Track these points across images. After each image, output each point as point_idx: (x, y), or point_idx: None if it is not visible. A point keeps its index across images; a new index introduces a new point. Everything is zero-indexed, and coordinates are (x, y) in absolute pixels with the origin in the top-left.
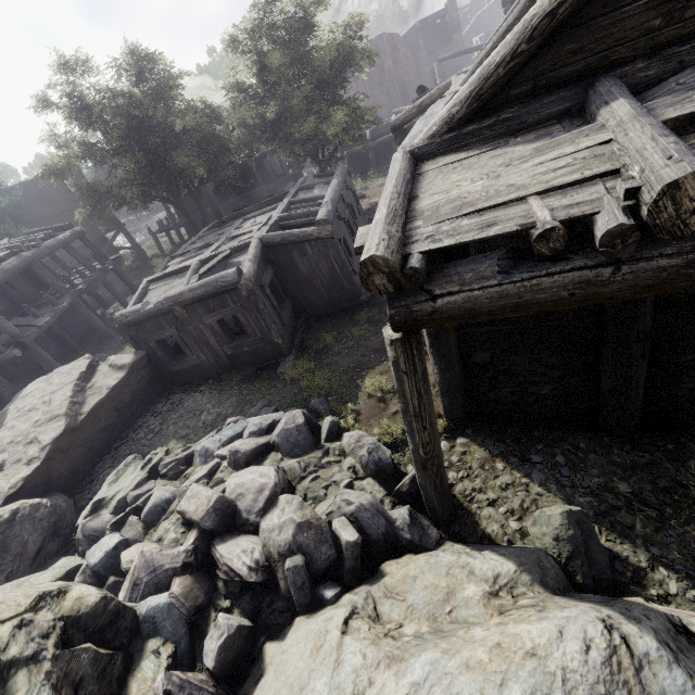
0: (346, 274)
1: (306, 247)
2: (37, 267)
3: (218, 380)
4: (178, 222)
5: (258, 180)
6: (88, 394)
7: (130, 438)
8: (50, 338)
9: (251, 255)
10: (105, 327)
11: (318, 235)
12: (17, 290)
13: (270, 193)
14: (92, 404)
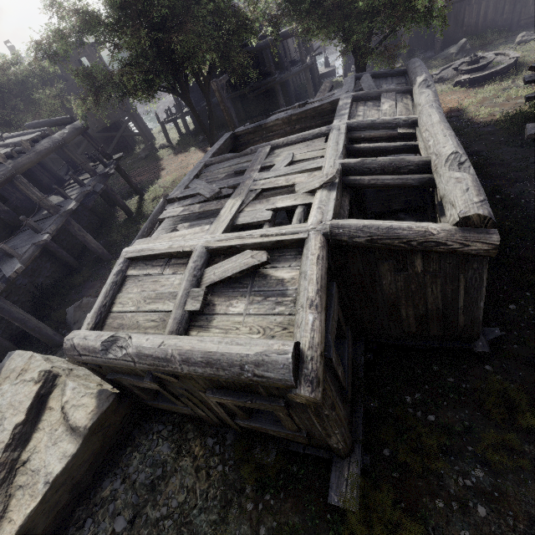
0: (475, 310)
1: (415, 258)
2: (19, 182)
3: (221, 442)
4: (185, 112)
5: (271, 69)
6: (16, 484)
7: (86, 534)
8: (45, 256)
9: (312, 287)
10: (101, 249)
11: (459, 246)
12: (9, 200)
13: (281, 85)
14: (13, 528)
